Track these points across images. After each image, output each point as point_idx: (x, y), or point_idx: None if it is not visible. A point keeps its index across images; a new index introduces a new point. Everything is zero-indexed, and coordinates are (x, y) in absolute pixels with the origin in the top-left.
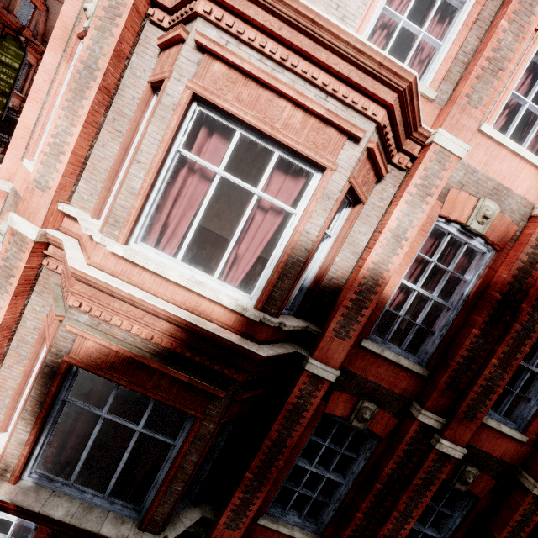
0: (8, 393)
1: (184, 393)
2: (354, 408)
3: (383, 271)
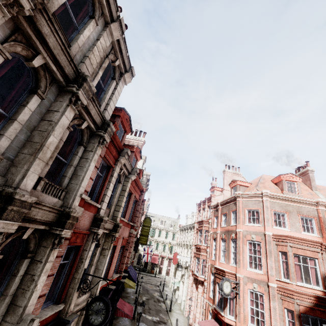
0: None
1: (324, 314)
2: None
3: None
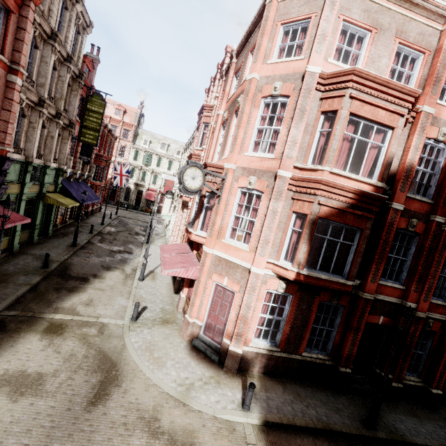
0: (276, 245)
1: (358, 221)
2: (408, 223)
3: (413, 162)
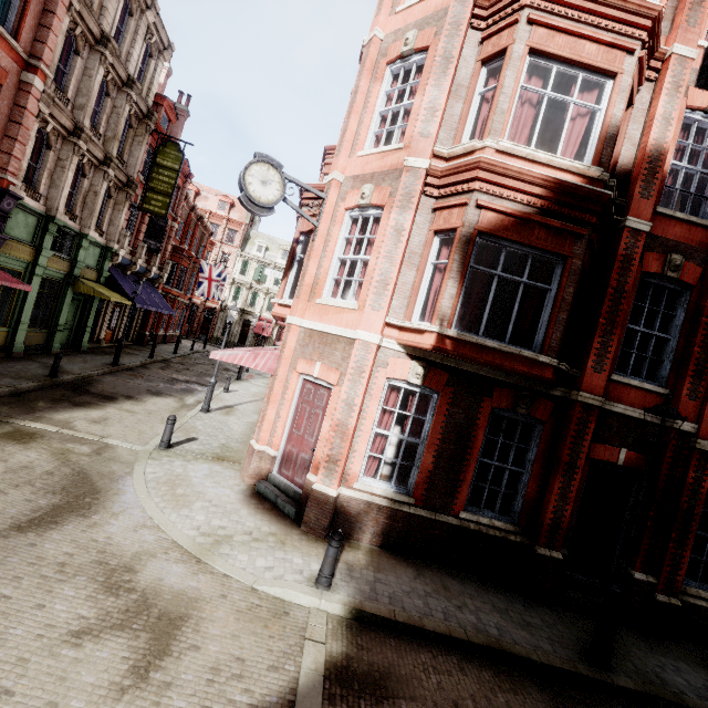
0: (405, 296)
1: (556, 240)
2: (664, 263)
3: (663, 145)
